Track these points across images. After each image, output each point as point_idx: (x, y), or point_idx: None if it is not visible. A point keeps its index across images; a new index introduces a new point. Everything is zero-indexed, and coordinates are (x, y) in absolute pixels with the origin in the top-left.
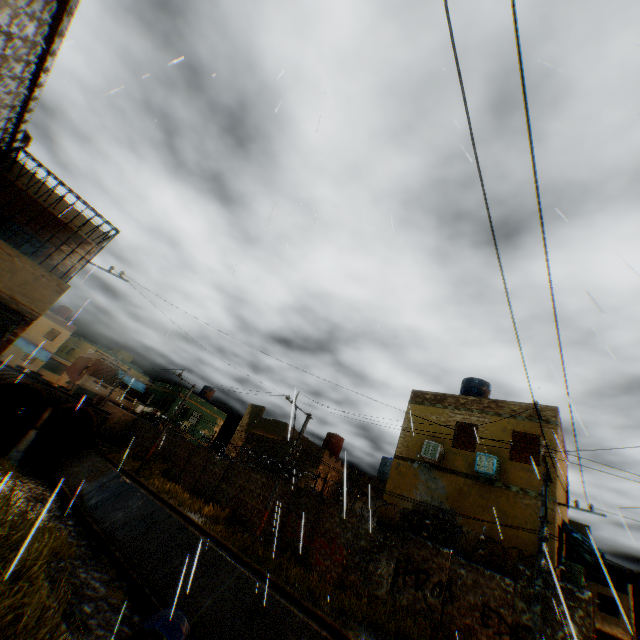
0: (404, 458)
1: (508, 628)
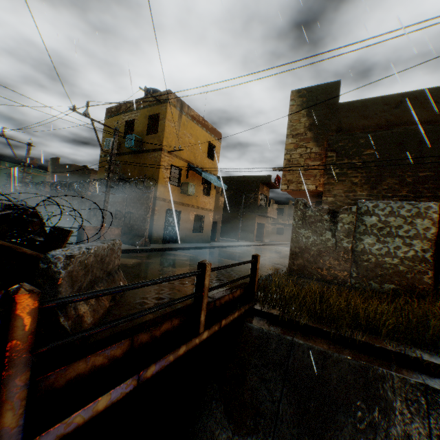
0: (104, 156)
1: (123, 216)
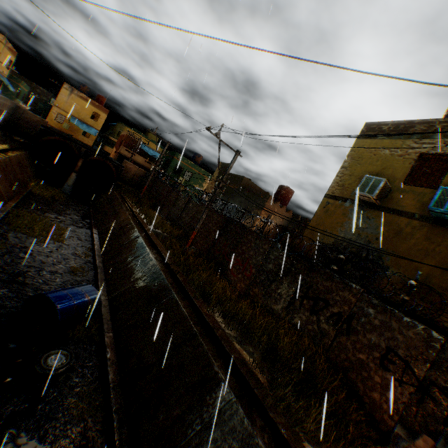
0: (335, 197)
1: (414, 382)
